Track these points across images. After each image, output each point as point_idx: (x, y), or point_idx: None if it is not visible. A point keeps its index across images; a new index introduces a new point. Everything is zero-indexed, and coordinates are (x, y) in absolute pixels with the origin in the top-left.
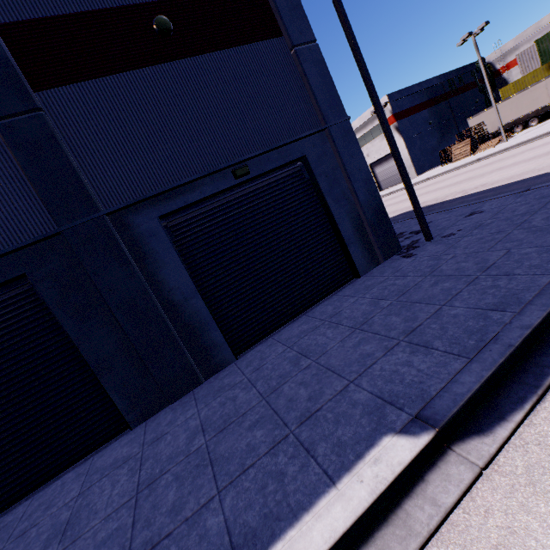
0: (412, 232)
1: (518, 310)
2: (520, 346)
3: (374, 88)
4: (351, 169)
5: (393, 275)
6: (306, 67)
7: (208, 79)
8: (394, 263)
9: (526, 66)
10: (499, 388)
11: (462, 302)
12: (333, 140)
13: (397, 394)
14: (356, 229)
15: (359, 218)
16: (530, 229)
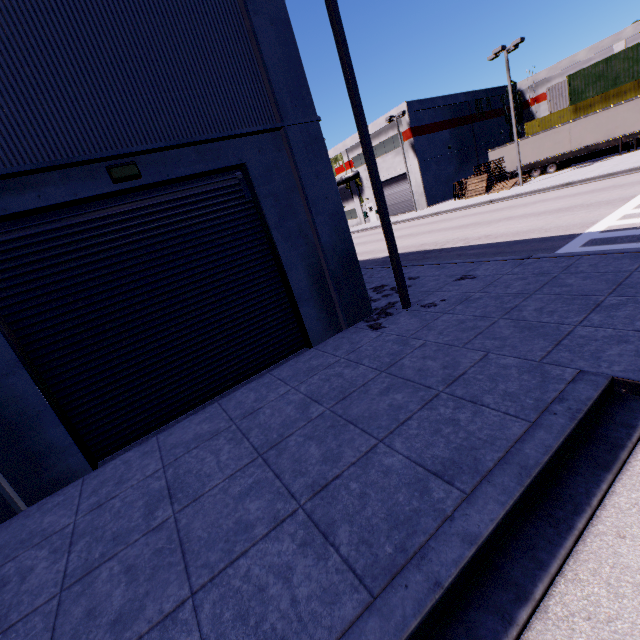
0: (394, 288)
1: (470, 489)
2: (452, 586)
3: (355, 81)
4: (314, 196)
5: (346, 357)
6: (257, 23)
7: None
8: (356, 335)
9: (554, 103)
10: None
11: (405, 443)
12: (291, 148)
13: None
14: (313, 281)
15: (320, 266)
16: (519, 322)
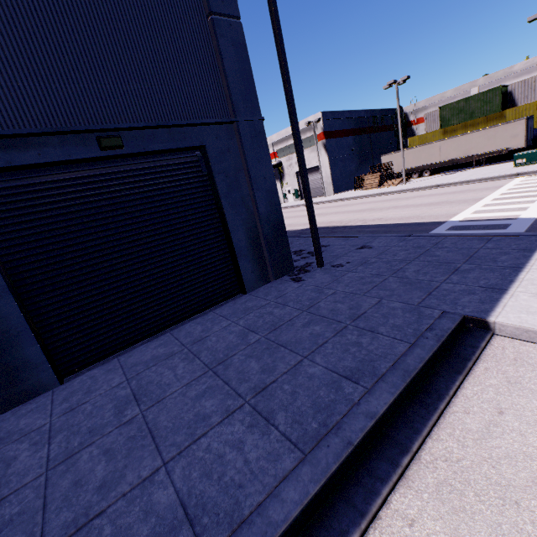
0: (310, 252)
1: (370, 386)
2: (359, 444)
3: (292, 94)
4: (256, 175)
5: (275, 300)
6: (222, 43)
7: (79, 4)
8: (281, 285)
9: (430, 125)
10: (325, 508)
11: (324, 359)
12: (241, 138)
13: (205, 504)
14: (250, 241)
15: (256, 230)
16: (403, 279)
